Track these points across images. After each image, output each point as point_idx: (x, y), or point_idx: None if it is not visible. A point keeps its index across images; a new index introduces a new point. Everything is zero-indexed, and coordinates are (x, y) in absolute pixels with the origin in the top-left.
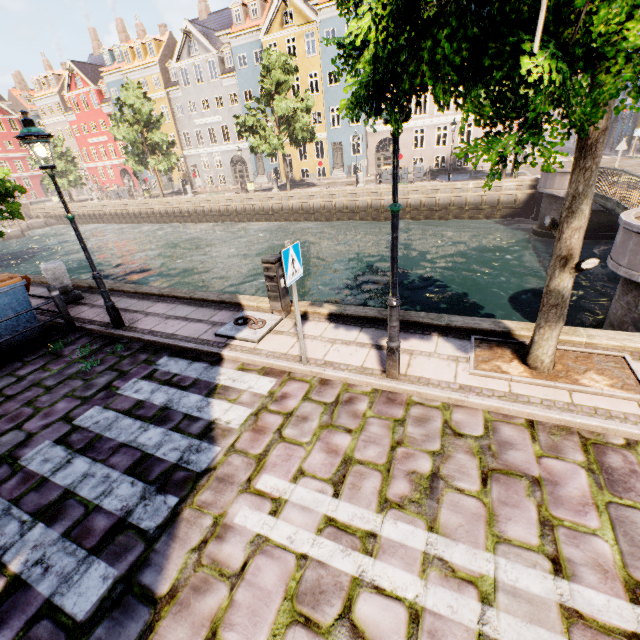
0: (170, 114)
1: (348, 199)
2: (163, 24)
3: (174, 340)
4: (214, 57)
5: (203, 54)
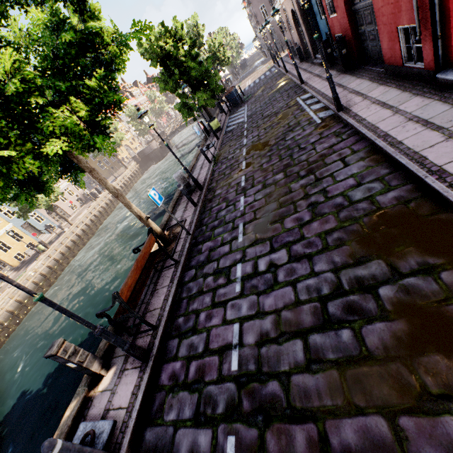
0: None
1: (106, 199)
2: None
3: None
4: None
5: None
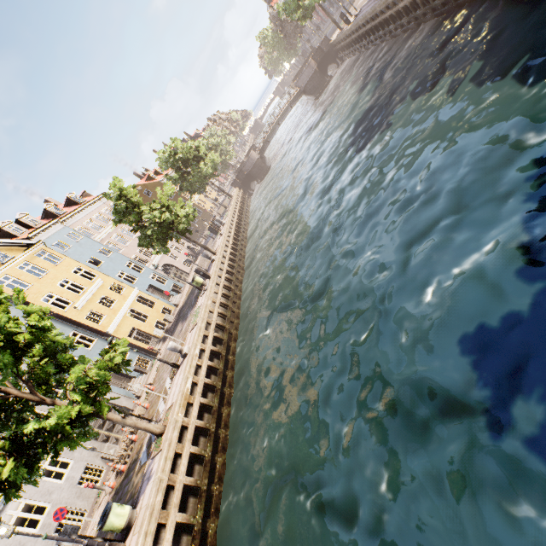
0: None
1: (235, 222)
2: None
3: (367, 3)
4: None
5: None
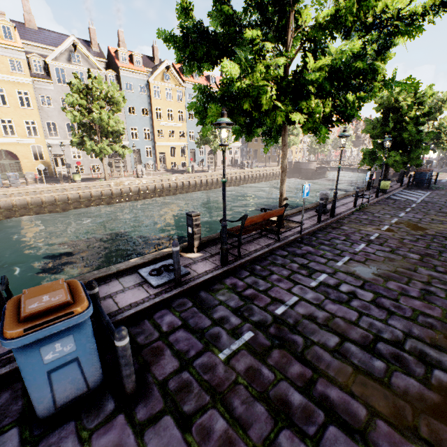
0: (33, 101)
1: (247, 174)
2: (4, 13)
3: None
4: (101, 74)
5: (87, 67)
